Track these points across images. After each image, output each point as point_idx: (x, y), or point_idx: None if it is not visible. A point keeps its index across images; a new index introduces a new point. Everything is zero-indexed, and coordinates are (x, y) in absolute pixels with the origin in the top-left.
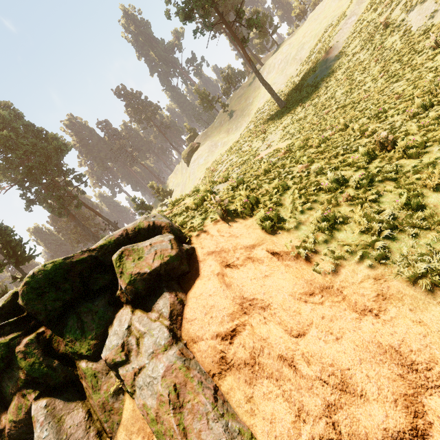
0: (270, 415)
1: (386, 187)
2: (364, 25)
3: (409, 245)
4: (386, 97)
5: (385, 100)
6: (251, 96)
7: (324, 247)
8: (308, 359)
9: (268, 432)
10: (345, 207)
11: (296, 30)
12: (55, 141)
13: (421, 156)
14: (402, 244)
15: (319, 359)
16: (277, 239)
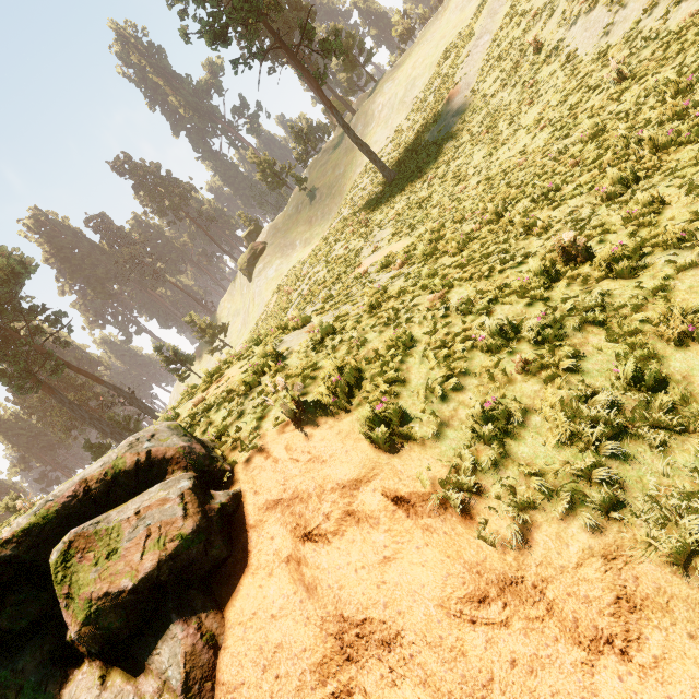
0: None
1: (588, 338)
2: (503, 47)
3: (656, 469)
4: (556, 164)
5: (554, 169)
6: (342, 163)
7: (494, 477)
8: None
9: None
10: (521, 384)
11: (401, 58)
12: (2, 259)
13: (637, 273)
14: (643, 468)
15: None
16: (402, 463)
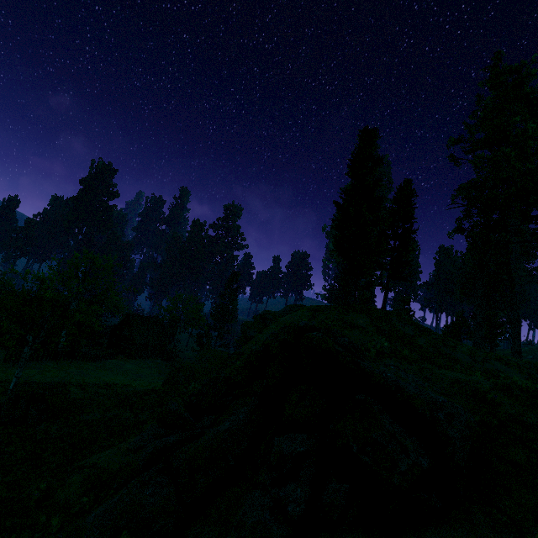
0: None
1: None
2: None
3: None
4: None
5: None
6: None
7: None
8: None
9: None
10: None
11: None
12: None
13: None
14: None
15: None
16: None
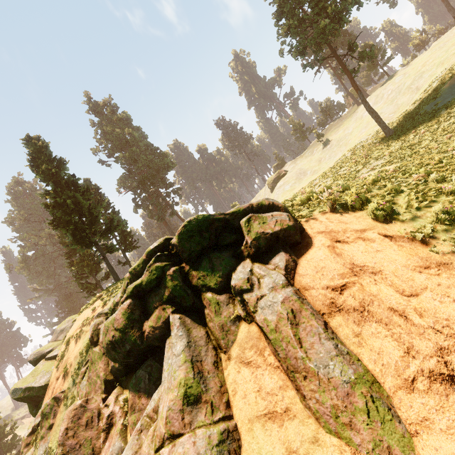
0: (378, 349)
1: None
2: None
3: None
4: None
5: None
6: (351, 127)
7: (443, 235)
8: (420, 313)
9: (375, 360)
10: None
11: (414, 60)
12: (165, 158)
13: None
14: None
15: (432, 313)
16: (389, 227)
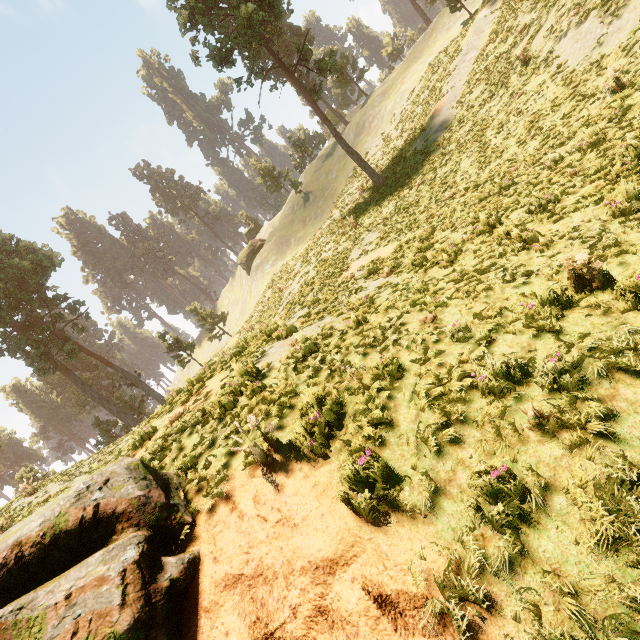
0: None
1: (618, 389)
2: (490, 61)
3: None
4: (551, 173)
5: (550, 178)
6: (335, 169)
7: (509, 584)
8: None
9: None
10: (536, 444)
11: (391, 74)
12: (32, 254)
13: None
14: None
15: None
16: (388, 542)
